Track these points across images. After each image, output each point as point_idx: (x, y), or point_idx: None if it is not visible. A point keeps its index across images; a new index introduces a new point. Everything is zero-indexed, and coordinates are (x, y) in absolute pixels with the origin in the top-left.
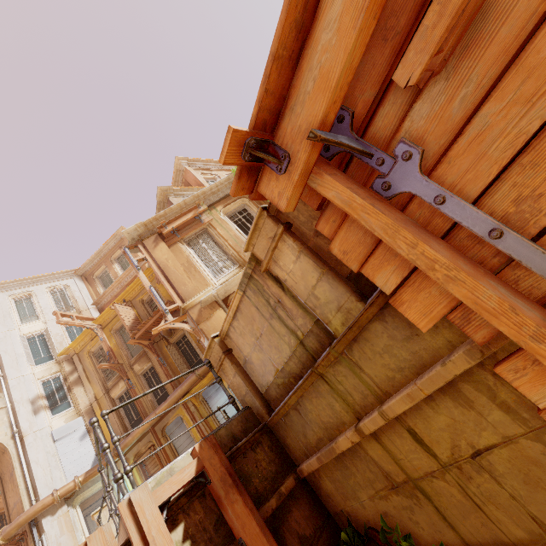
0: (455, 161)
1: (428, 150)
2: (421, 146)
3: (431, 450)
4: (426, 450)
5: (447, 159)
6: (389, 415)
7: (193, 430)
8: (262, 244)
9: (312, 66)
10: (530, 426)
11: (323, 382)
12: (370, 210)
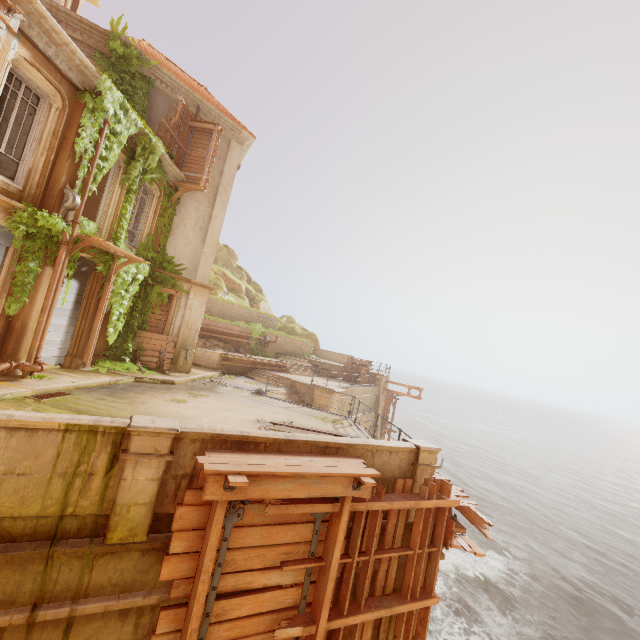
0: (241, 532)
1: (243, 520)
2: (244, 517)
3: (68, 639)
4: (64, 639)
5: (241, 529)
6: (77, 614)
7: None
8: (146, 443)
9: (271, 483)
10: (136, 636)
11: (43, 563)
12: (219, 534)
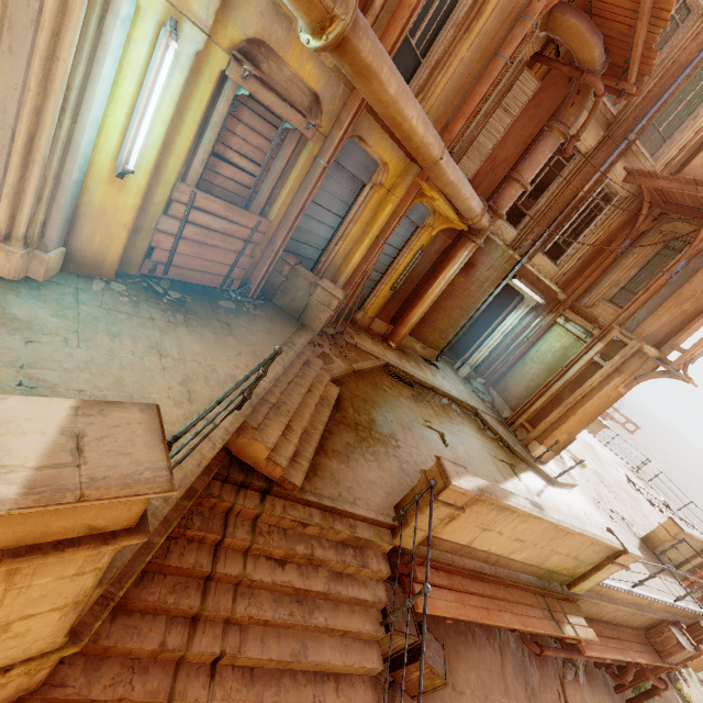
0: None
1: None
2: None
3: None
4: None
5: None
6: None
7: (361, 227)
8: None
9: None
10: None
11: None
12: None
